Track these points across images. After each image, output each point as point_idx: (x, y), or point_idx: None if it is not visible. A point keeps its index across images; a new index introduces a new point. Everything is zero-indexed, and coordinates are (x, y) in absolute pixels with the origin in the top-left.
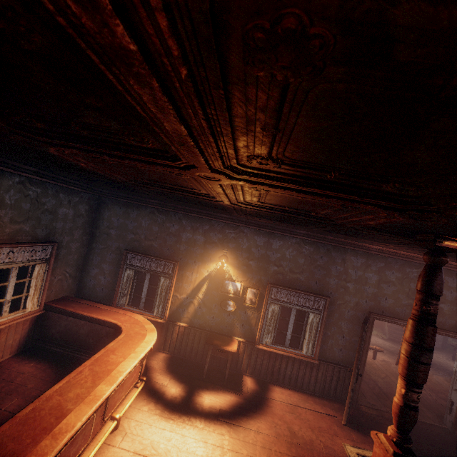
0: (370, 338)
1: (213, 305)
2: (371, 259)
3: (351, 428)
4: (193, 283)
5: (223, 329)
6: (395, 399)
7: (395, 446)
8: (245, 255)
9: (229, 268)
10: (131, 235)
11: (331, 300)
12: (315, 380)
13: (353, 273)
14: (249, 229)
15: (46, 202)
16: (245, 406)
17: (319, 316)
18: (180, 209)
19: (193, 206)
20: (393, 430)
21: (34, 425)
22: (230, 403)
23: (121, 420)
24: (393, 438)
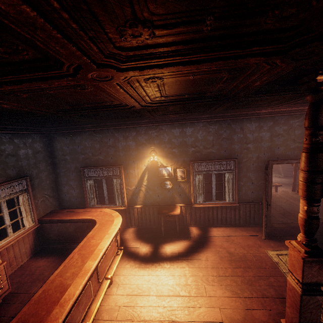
0: (271, 178)
1: (155, 188)
2: (262, 122)
3: (269, 239)
4: (137, 177)
5: (168, 201)
6: (300, 215)
7: (305, 247)
8: (169, 146)
9: (159, 158)
10: (82, 156)
11: (239, 160)
12: (239, 216)
13: (251, 136)
14: (166, 126)
15: (5, 149)
16: (195, 246)
17: (232, 174)
18: (110, 126)
19: (117, 119)
20: (302, 237)
21: (46, 301)
22: (184, 247)
23: (113, 277)
24: (303, 242)
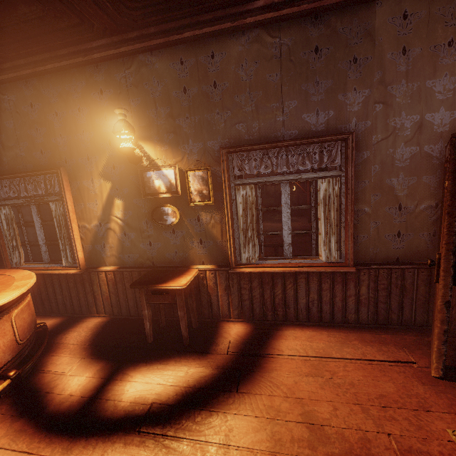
0: None
1: (143, 224)
2: (441, 2)
3: None
4: (99, 198)
5: (173, 258)
6: None
7: None
8: (165, 112)
9: (145, 147)
10: None
11: (359, 140)
12: (357, 302)
13: (400, 58)
14: (154, 54)
15: None
16: (214, 383)
17: (339, 181)
18: (25, 68)
19: None
20: None
21: None
22: (181, 384)
23: None
24: None
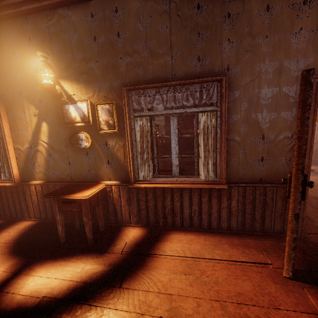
0: (314, 123)
1: (63, 147)
2: None
3: (304, 281)
4: (30, 125)
5: (87, 175)
6: None
7: None
8: (80, 56)
9: (65, 85)
10: None
11: (231, 82)
12: (229, 213)
13: (264, 14)
14: (71, 8)
15: None
16: (102, 279)
17: (215, 115)
18: None
19: None
20: None
21: None
22: (74, 279)
23: None
24: None
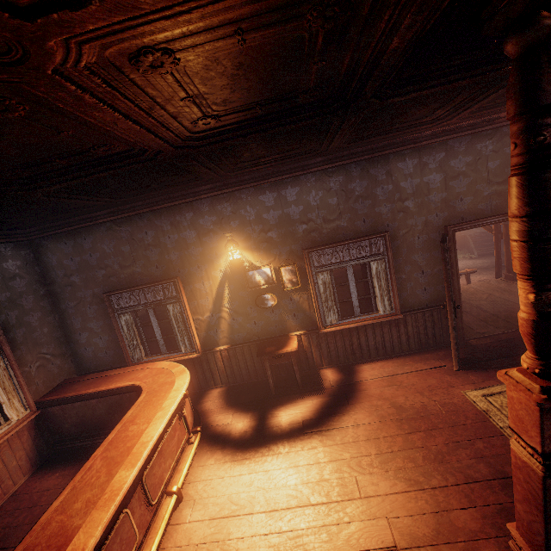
0: (456, 258)
1: (248, 310)
2: (425, 154)
3: (466, 370)
4: (210, 295)
5: (274, 331)
6: (522, 314)
7: (541, 379)
8: (259, 229)
9: (245, 254)
10: (101, 272)
11: (392, 235)
12: (407, 337)
13: (408, 186)
14: (247, 191)
15: None
16: (333, 403)
17: (384, 261)
18: (142, 207)
19: (147, 189)
20: (531, 359)
21: None
22: (313, 409)
23: (183, 489)
24: (535, 370)
